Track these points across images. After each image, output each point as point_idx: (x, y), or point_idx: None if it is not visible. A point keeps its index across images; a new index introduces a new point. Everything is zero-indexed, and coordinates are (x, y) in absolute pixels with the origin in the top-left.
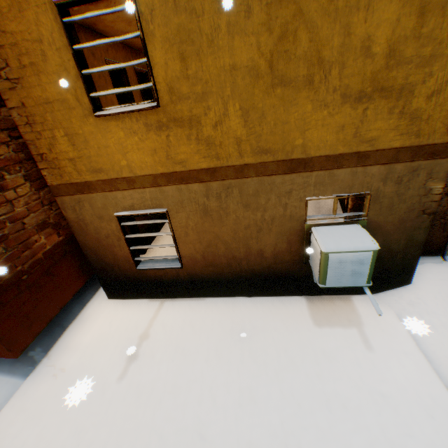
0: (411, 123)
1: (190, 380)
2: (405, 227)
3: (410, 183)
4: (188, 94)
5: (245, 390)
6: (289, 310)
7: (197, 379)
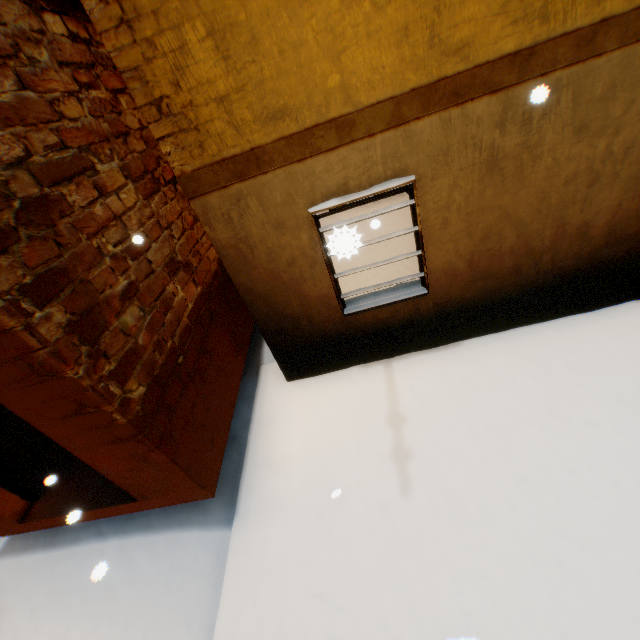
0: None
1: (540, 465)
2: None
3: None
4: None
5: None
6: (633, 324)
7: (552, 461)
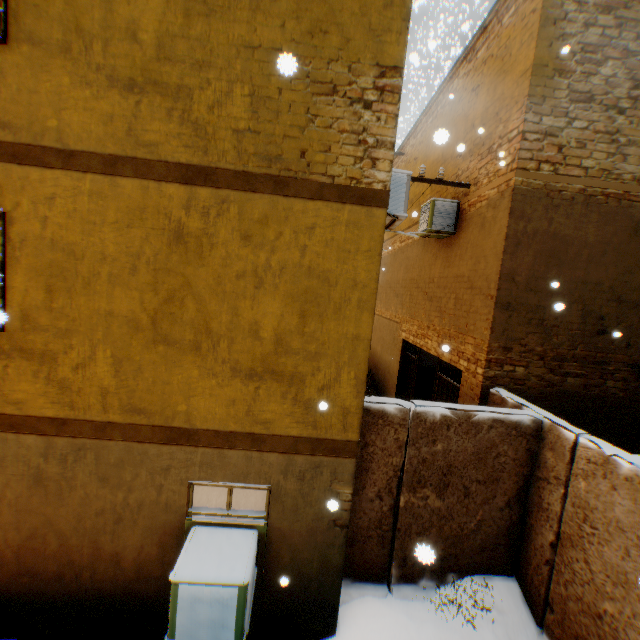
0: (307, 412)
1: None
2: (318, 541)
3: (316, 481)
4: (50, 326)
5: None
6: None
7: None
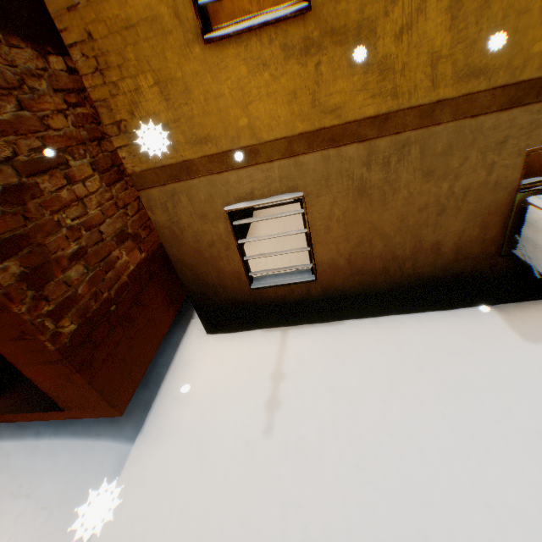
0: None
1: (372, 427)
2: None
3: None
4: None
5: (462, 435)
6: (476, 325)
7: (381, 425)
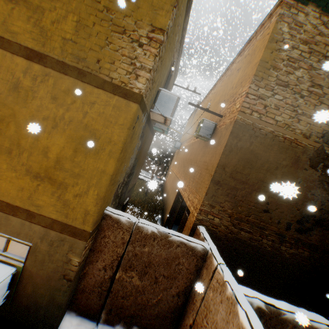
0: (64, 207)
1: None
2: (51, 285)
3: (59, 248)
4: None
5: None
6: None
7: None
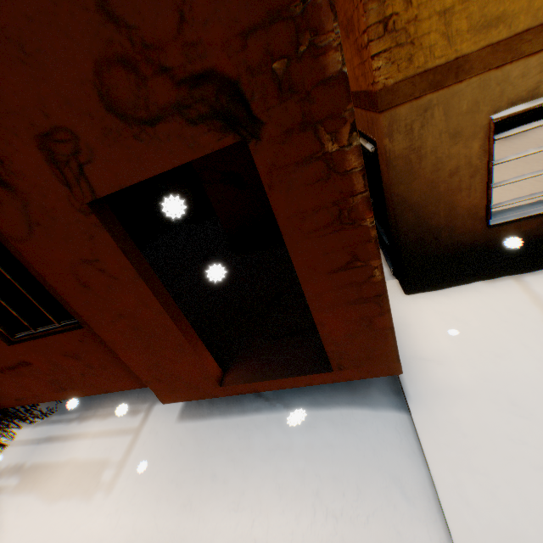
0: None
1: None
2: None
3: None
4: None
5: None
6: None
7: None
